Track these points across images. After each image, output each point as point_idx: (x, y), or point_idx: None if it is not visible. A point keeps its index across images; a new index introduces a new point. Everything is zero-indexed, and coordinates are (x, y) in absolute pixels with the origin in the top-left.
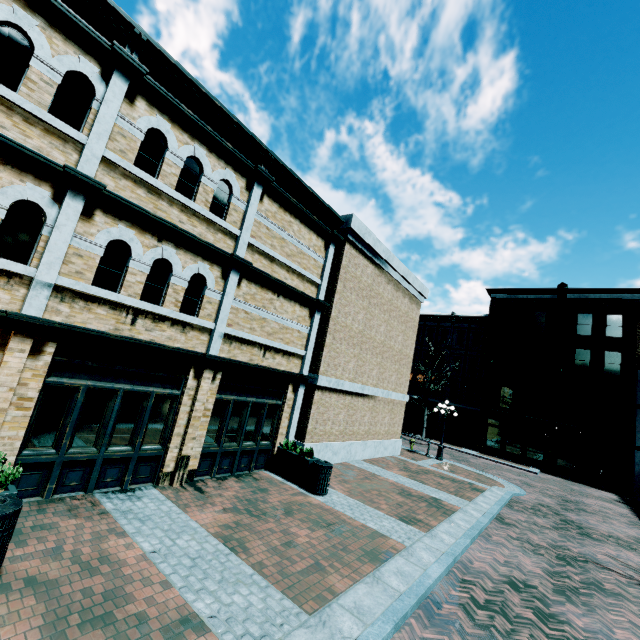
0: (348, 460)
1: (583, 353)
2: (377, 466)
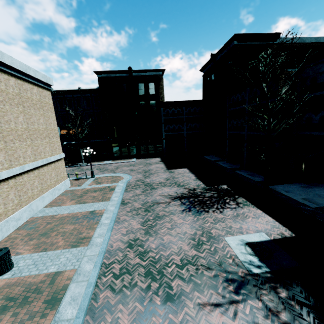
0: (33, 214)
1: (143, 103)
2: (56, 206)
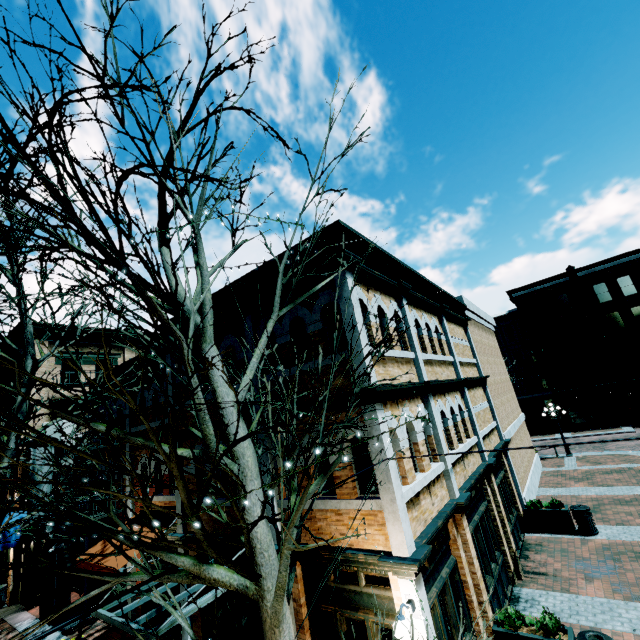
0: (536, 493)
1: (614, 316)
2: (558, 487)
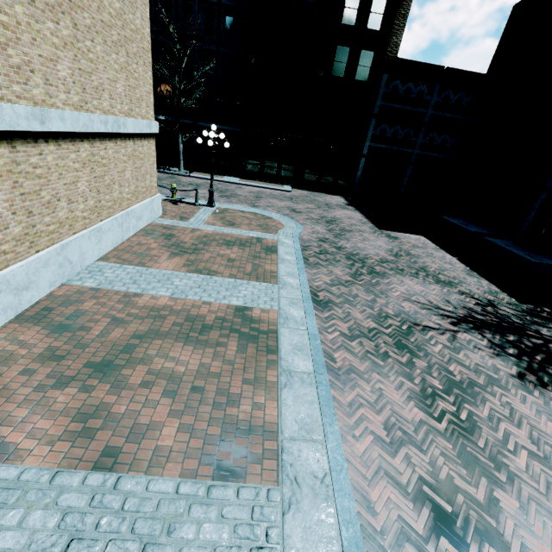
0: (69, 276)
1: (343, 52)
2: (132, 264)
